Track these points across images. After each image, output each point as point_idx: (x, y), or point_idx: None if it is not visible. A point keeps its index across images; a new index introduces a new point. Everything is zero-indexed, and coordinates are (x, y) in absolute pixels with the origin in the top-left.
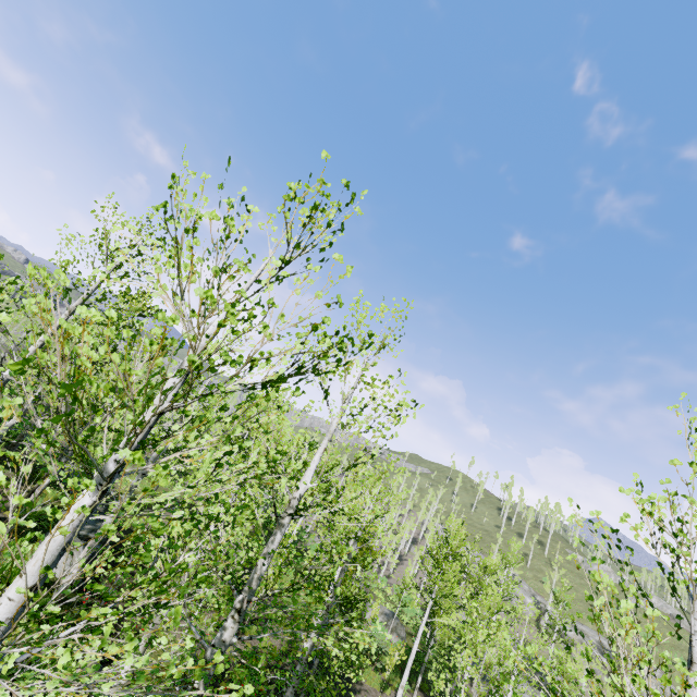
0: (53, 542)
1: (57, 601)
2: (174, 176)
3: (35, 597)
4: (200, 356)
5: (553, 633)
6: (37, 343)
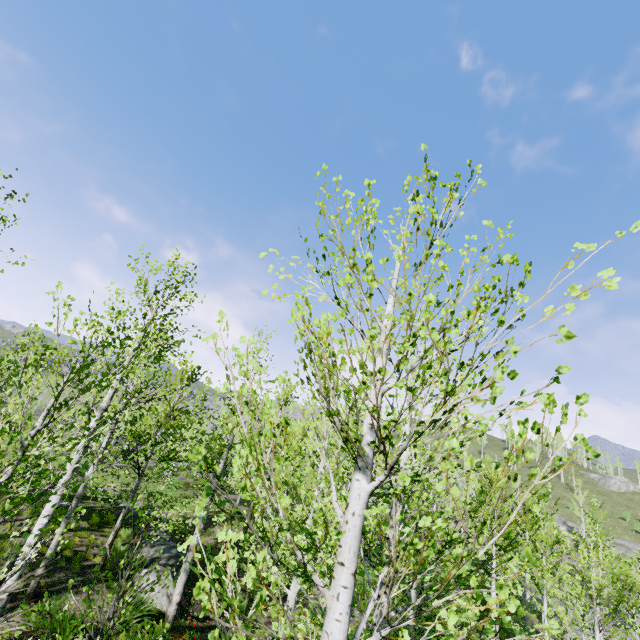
0: (355, 528)
1: (169, 631)
2: (369, 185)
3: (467, 556)
4: (415, 334)
5: (598, 553)
6: (110, 392)
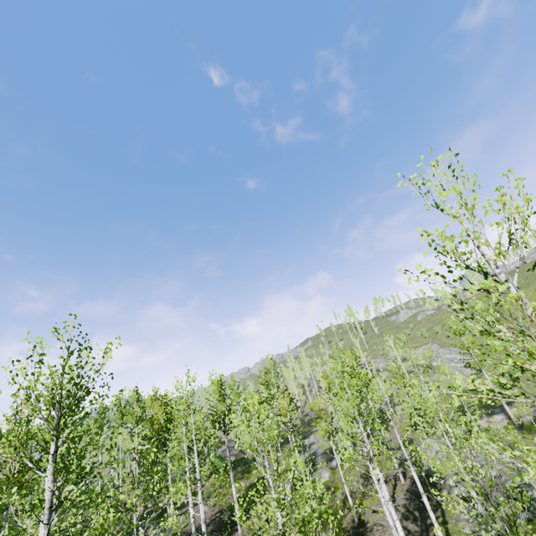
0: None
1: None
2: None
3: None
4: None
5: None
6: None
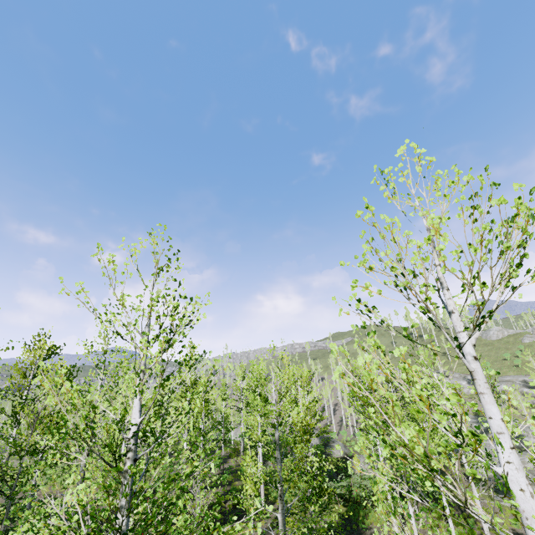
0: None
1: None
2: None
3: None
4: None
5: None
6: None
